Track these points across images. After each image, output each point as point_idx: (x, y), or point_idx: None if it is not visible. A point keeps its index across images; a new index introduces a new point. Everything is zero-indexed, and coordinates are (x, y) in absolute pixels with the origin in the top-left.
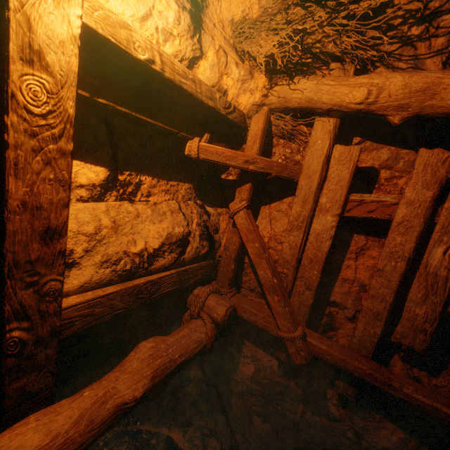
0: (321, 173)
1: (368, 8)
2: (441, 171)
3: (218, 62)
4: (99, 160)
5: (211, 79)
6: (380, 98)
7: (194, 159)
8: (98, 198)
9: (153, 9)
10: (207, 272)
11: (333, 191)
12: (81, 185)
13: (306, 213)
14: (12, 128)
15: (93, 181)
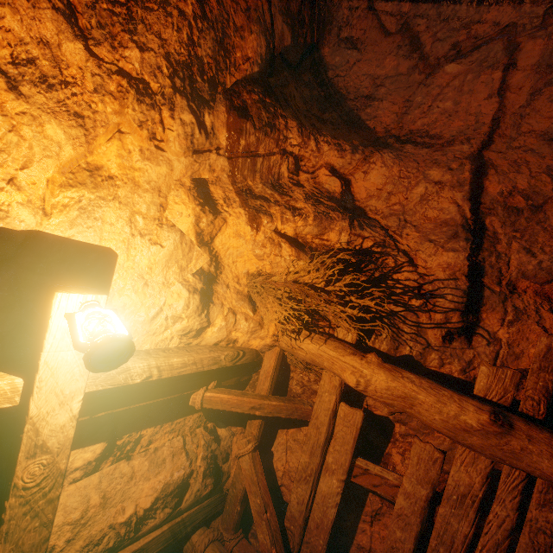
0: (328, 427)
1: (352, 313)
2: (432, 470)
3: (226, 324)
4: (98, 438)
5: (220, 336)
6: (369, 390)
7: (198, 410)
8: (92, 471)
9: (164, 305)
10: (211, 509)
11: (339, 452)
12: (76, 468)
13: (314, 467)
14: (9, 508)
15: (90, 459)
